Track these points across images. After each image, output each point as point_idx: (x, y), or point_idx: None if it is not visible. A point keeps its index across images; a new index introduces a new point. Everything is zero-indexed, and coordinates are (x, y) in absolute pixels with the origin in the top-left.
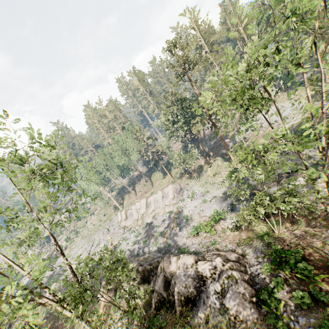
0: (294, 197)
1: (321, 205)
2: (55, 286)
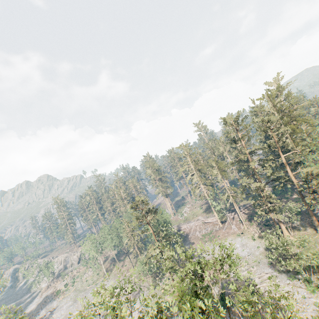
0: None
1: None
2: None
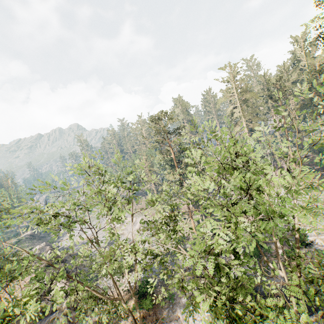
0: (172, 299)
1: (171, 323)
2: (43, 244)
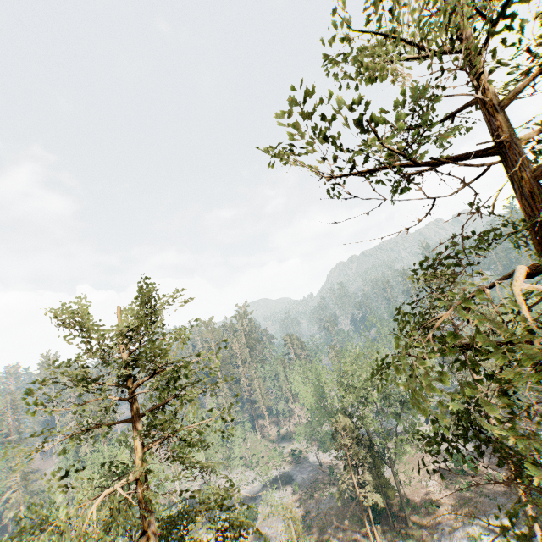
0: None
1: None
2: None
